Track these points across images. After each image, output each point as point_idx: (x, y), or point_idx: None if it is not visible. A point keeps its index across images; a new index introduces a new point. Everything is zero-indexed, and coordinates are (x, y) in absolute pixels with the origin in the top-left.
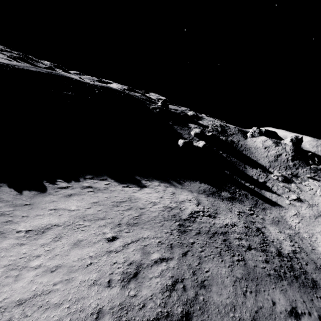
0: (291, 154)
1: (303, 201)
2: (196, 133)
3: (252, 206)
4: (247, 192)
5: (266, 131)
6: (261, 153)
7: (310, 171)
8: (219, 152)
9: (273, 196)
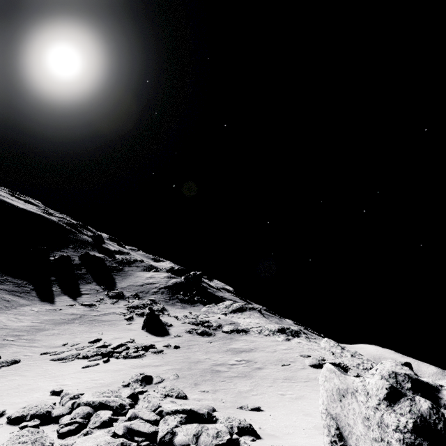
0: (168, 284)
1: (92, 307)
2: (82, 254)
3: (3, 289)
4: (32, 287)
5: (178, 269)
6: (135, 280)
7: (165, 297)
8: (82, 269)
9: (64, 299)
